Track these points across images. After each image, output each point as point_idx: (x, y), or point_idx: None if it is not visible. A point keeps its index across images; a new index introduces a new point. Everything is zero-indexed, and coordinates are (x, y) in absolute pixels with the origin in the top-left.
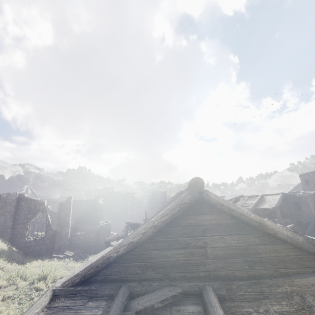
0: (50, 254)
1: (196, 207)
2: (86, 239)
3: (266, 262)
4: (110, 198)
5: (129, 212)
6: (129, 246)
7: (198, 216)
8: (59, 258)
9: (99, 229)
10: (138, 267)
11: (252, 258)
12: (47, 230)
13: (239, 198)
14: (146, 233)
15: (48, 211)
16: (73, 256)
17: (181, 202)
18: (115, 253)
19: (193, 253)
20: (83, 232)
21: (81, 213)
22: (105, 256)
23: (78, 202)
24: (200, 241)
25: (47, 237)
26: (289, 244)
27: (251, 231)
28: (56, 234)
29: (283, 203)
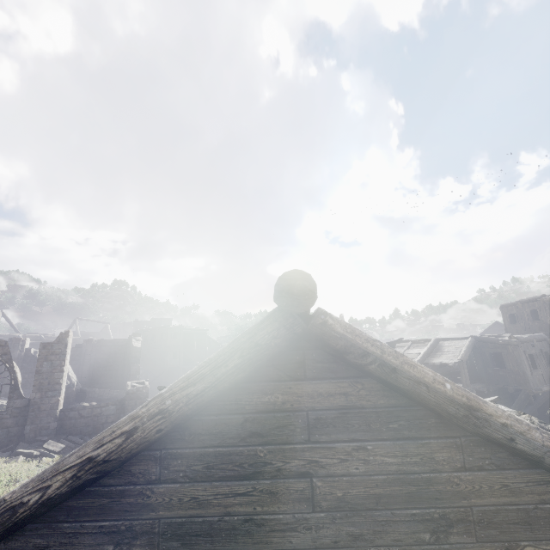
0: (13, 447)
1: (290, 359)
2: (95, 418)
3: (480, 522)
4: (162, 337)
5: (195, 364)
6: (80, 471)
7: (296, 384)
8: (30, 456)
9: (125, 397)
10: (107, 536)
11: (442, 510)
12: (12, 398)
13: (396, 344)
14: (137, 433)
15: (32, 360)
16: (62, 451)
17: (248, 341)
18: (37, 492)
19: (275, 492)
20: (97, 402)
21: (102, 365)
22: (5, 502)
23: (97, 343)
24: (295, 458)
25: (11, 413)
26: (547, 471)
27: (443, 429)
28: (31, 405)
29: (473, 355)
